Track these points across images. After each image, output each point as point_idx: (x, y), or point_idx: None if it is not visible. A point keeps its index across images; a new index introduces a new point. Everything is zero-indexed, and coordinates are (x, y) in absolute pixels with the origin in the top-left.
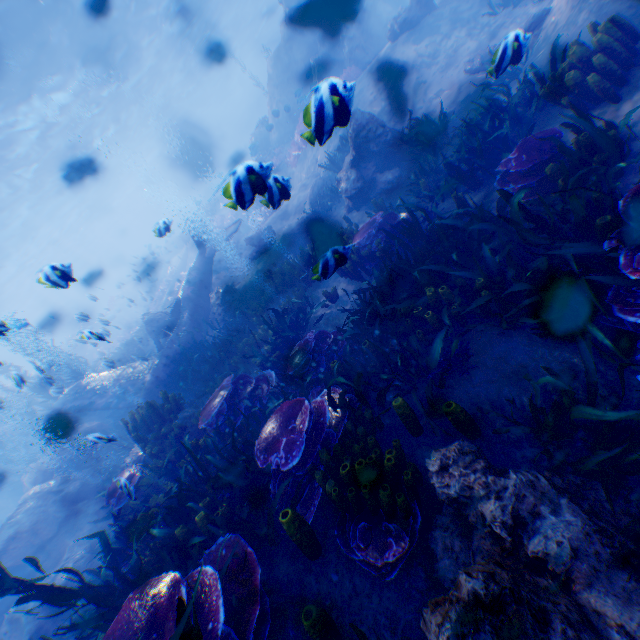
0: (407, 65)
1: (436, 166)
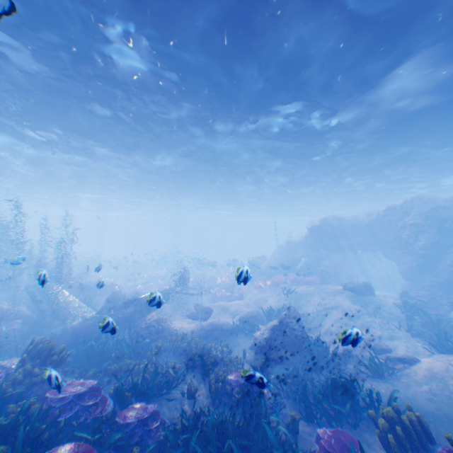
0: (340, 305)
1: (307, 378)
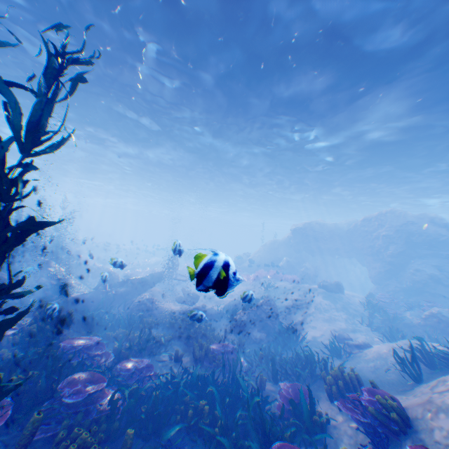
0: (313, 301)
1: (277, 354)
